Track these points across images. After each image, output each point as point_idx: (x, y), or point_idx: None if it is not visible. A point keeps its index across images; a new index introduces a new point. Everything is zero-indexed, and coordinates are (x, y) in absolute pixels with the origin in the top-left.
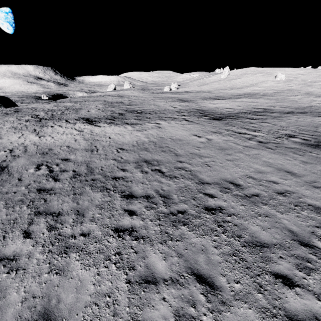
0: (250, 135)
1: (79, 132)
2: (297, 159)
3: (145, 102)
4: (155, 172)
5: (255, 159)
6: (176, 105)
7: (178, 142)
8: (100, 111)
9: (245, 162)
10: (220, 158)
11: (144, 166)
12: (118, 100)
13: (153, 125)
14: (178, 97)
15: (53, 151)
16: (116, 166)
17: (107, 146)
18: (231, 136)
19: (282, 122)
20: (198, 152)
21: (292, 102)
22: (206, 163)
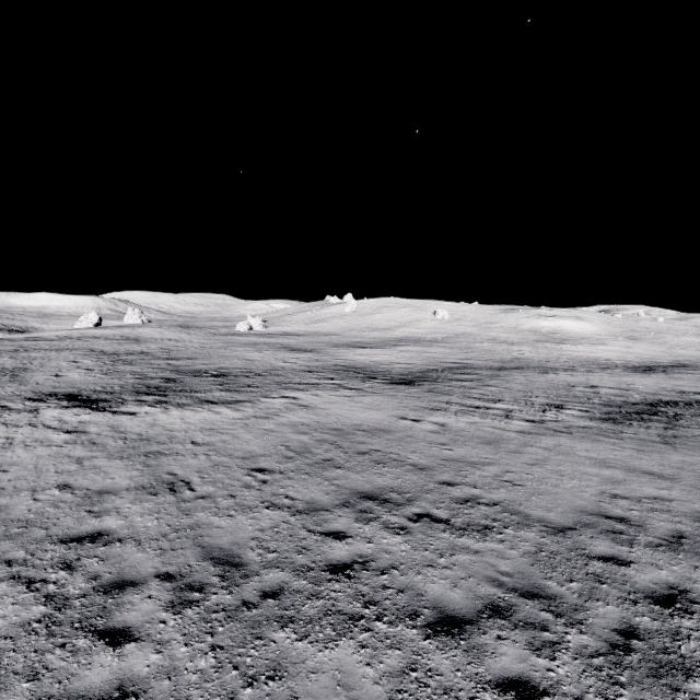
0: (499, 410)
1: (73, 436)
2: (625, 447)
3: (211, 352)
4: (424, 523)
5: (570, 456)
6: (290, 357)
7: (387, 437)
8: (97, 374)
9: (562, 464)
10: (512, 462)
11: (379, 510)
12: (131, 347)
13: (285, 402)
14: (279, 343)
15: (10, 513)
16: (298, 526)
17: (211, 469)
18: (471, 413)
19: (513, 384)
20: (456, 455)
21: (486, 352)
22: (502, 477)
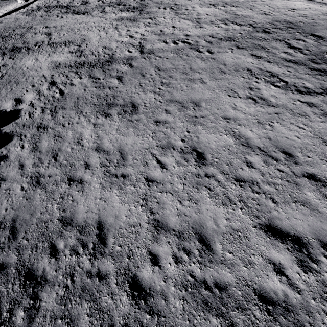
0: None
1: None
2: None
3: None
4: None
5: None
6: None
7: None
8: None
9: None
10: None
11: None
12: None
13: None
14: None
15: None
16: None
17: None
18: None
19: None
20: None
21: None
22: None
